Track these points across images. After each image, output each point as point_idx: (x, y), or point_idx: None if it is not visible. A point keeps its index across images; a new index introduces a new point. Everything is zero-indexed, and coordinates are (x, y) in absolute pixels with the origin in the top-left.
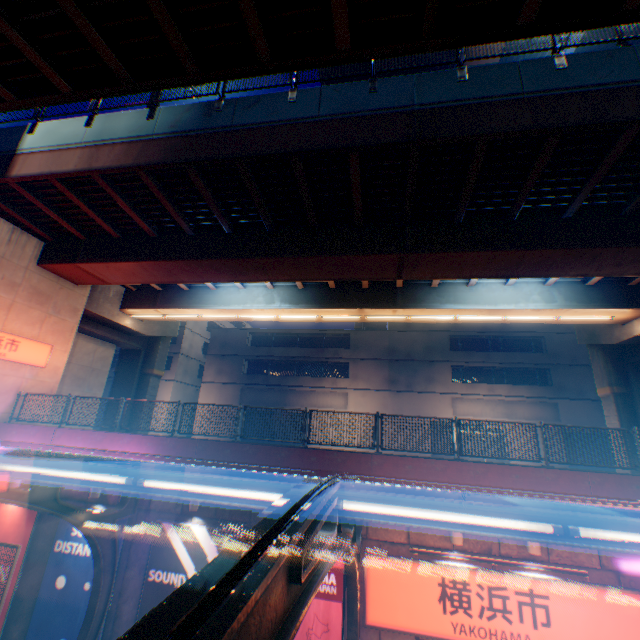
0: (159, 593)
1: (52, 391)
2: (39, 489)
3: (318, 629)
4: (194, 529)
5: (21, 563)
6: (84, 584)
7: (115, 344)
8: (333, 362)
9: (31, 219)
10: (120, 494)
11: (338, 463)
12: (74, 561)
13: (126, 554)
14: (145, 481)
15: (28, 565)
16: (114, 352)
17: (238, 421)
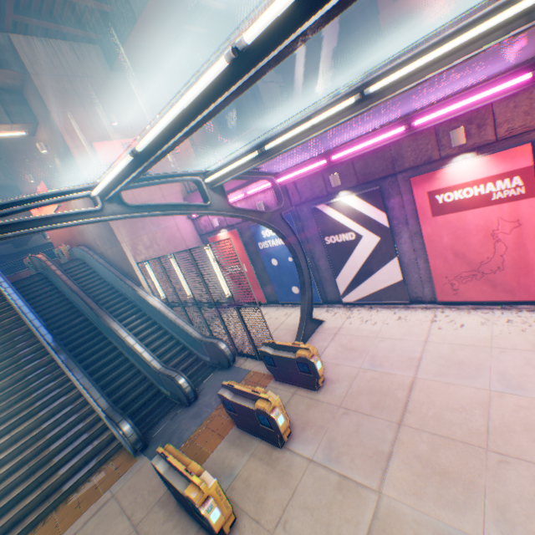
0: (338, 250)
1: (197, 168)
2: (215, 203)
3: (504, 229)
4: (343, 201)
5: (248, 261)
6: (287, 260)
7: (213, 121)
8: (429, 5)
9: (70, 26)
10: (276, 204)
11: (499, 51)
12: (274, 251)
13: (302, 237)
14: (243, 38)
15: (252, 261)
16: (217, 128)
17: (341, 91)
